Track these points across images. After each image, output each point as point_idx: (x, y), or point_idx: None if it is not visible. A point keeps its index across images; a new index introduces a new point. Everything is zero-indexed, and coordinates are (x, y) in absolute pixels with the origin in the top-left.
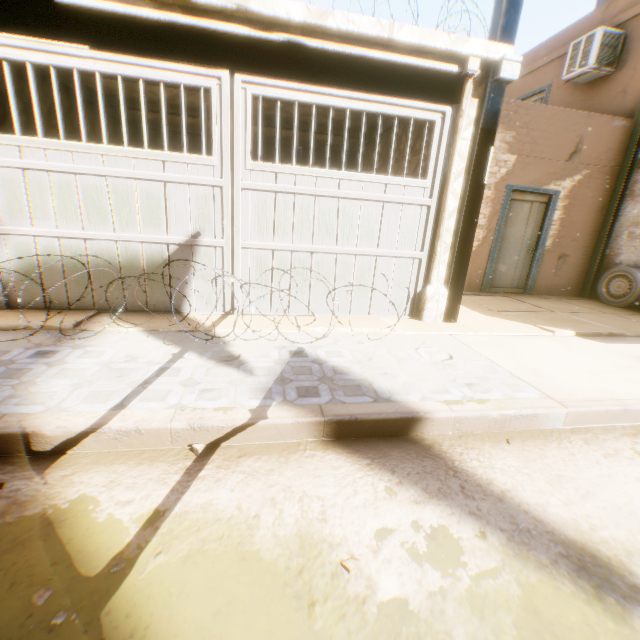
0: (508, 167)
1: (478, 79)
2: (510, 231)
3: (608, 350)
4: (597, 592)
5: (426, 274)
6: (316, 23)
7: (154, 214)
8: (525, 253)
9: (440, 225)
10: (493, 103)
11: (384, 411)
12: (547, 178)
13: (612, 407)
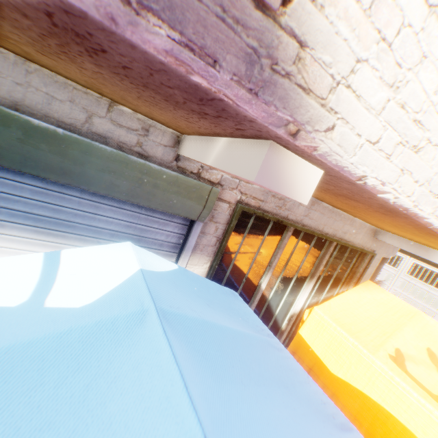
0: None
1: None
2: None
3: None
4: None
5: None
6: None
7: None
8: None
9: None
10: None
11: None
12: None
13: None
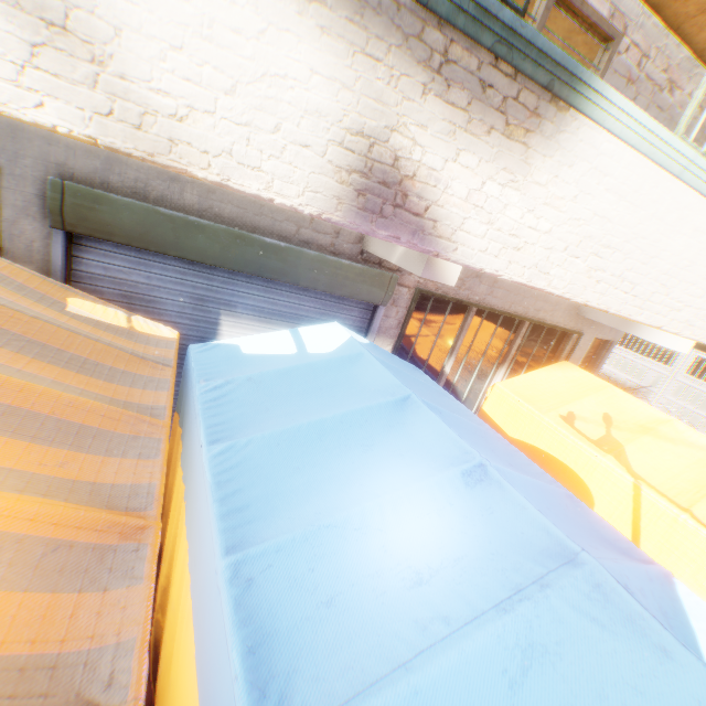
0: None
1: None
2: None
3: None
4: None
5: None
6: None
7: (638, 375)
8: None
9: None
10: None
11: None
12: None
13: None
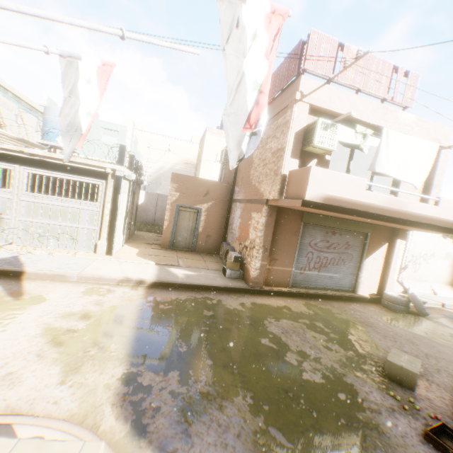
0: (176, 197)
1: (113, 173)
2: (182, 223)
3: (152, 268)
4: (8, 295)
5: (100, 236)
6: (49, 156)
7: None
8: (190, 233)
9: (103, 218)
10: (118, 181)
11: (13, 269)
12: (196, 203)
13: (96, 276)
